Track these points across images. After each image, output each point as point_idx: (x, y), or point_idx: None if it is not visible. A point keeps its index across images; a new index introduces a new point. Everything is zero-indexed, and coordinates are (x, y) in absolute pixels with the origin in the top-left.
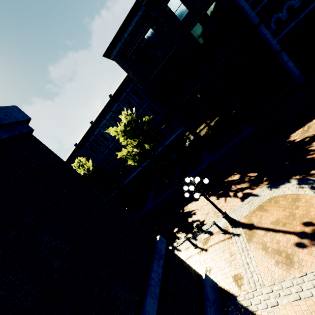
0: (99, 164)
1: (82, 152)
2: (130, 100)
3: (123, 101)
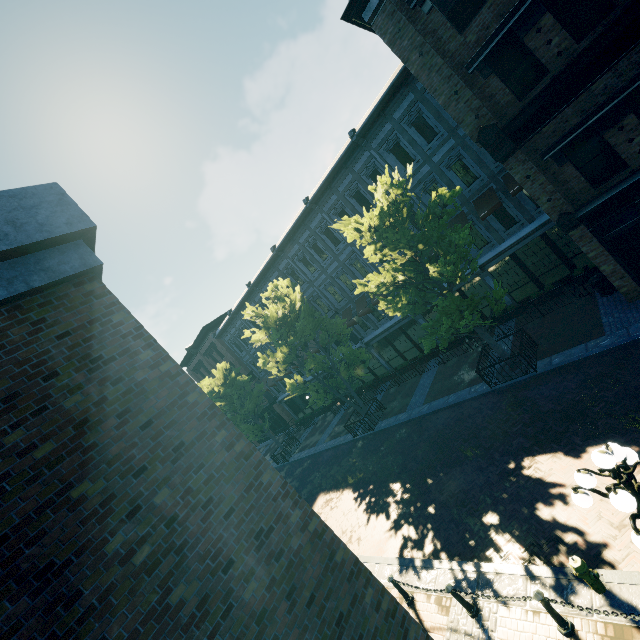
0: (316, 292)
1: (286, 265)
2: (401, 142)
3: (381, 146)
